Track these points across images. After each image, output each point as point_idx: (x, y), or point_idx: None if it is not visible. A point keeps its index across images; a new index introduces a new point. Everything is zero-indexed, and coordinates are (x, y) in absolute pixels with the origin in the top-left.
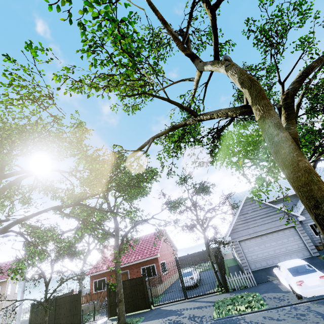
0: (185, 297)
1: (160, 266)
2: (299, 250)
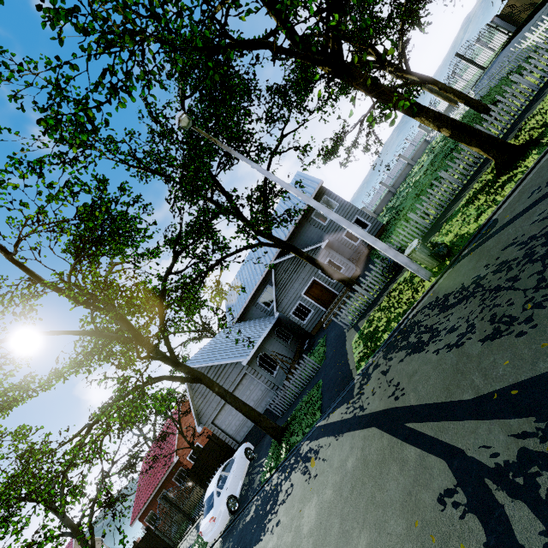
0: (193, 523)
1: (188, 464)
2: (264, 395)
